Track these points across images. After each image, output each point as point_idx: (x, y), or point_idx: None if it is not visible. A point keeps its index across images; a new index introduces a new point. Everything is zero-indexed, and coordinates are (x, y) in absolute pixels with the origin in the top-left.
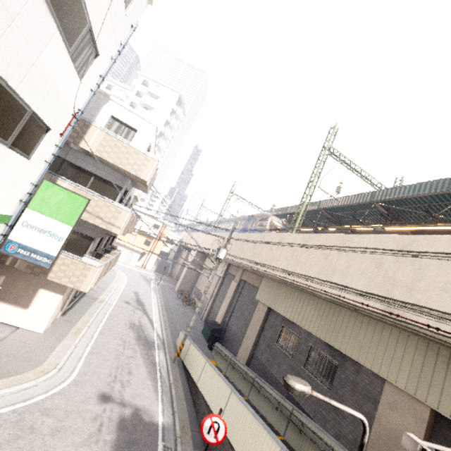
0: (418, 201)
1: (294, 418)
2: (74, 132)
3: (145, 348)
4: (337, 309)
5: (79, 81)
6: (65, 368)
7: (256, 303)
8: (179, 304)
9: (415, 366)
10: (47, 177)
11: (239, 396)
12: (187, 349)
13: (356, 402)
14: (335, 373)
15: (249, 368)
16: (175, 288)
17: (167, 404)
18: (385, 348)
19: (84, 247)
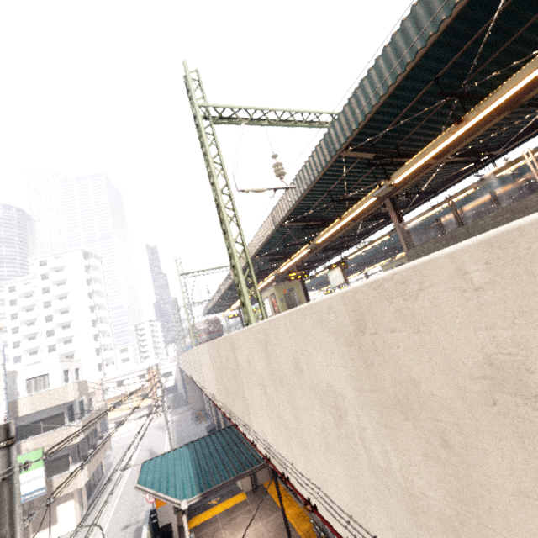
0: None
1: None
2: (10, 412)
3: None
4: None
5: None
6: (98, 532)
7: None
8: (193, 427)
9: None
10: None
11: None
12: None
13: None
14: None
15: None
16: (191, 414)
17: None
18: None
19: (66, 463)
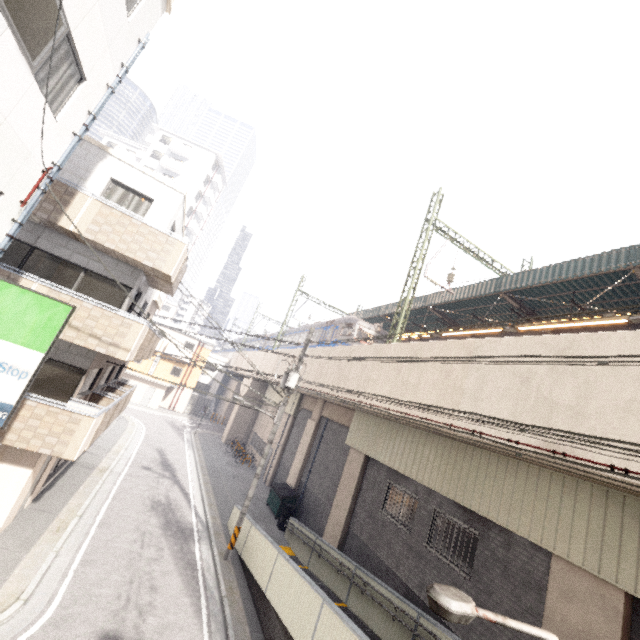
0: (560, 289)
1: (423, 631)
2: (49, 203)
3: (178, 541)
4: (469, 449)
5: (52, 117)
6: (36, 597)
7: (346, 450)
8: (229, 461)
9: (593, 528)
10: (2, 276)
11: (337, 608)
12: (246, 534)
13: (512, 592)
14: (473, 548)
15: (343, 553)
16: (221, 437)
17: (218, 634)
18: (546, 504)
19: (70, 386)
